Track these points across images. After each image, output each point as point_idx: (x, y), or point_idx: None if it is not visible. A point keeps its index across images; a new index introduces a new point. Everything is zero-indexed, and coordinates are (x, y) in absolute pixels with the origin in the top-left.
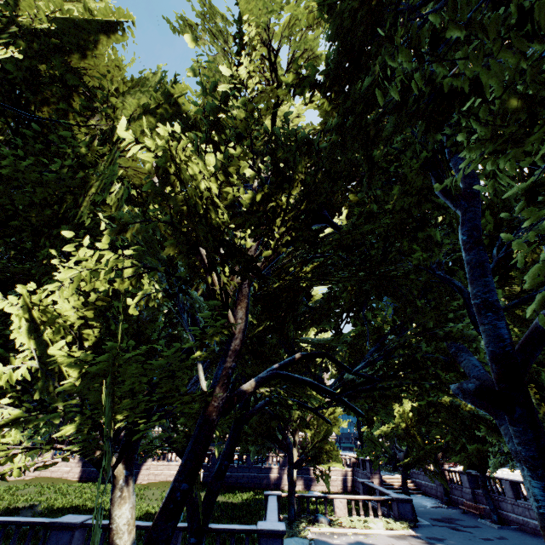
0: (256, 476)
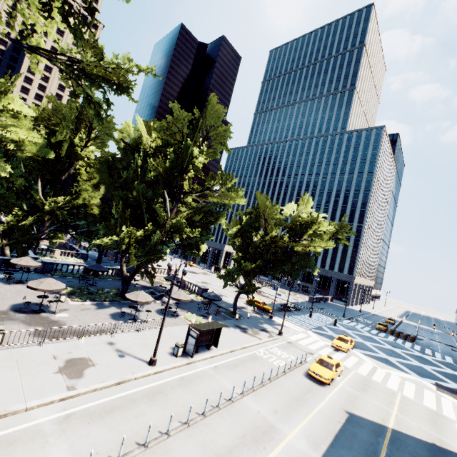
0: None
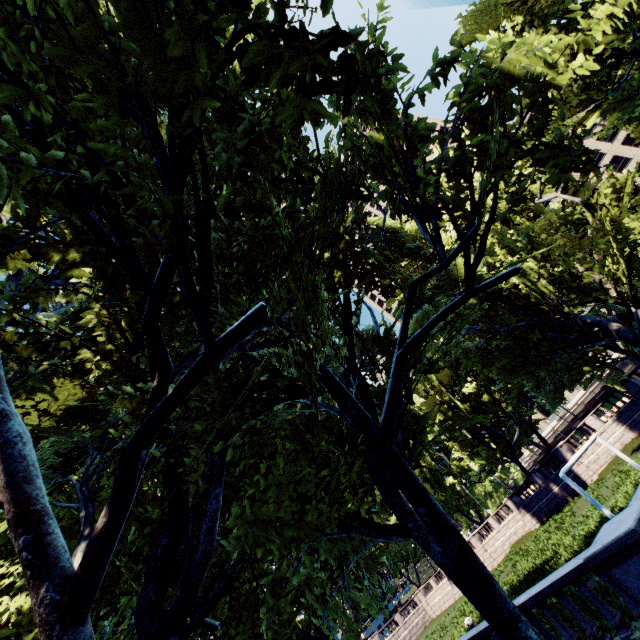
0: None
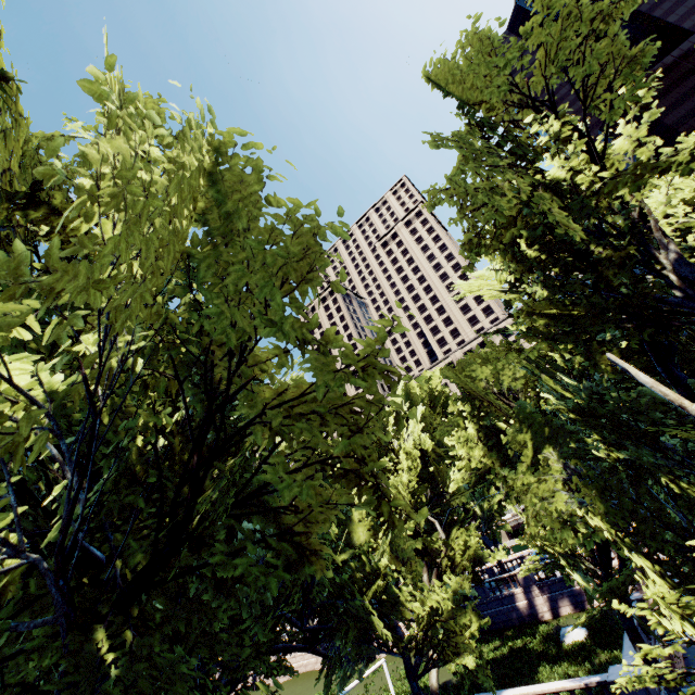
0: (499, 611)
